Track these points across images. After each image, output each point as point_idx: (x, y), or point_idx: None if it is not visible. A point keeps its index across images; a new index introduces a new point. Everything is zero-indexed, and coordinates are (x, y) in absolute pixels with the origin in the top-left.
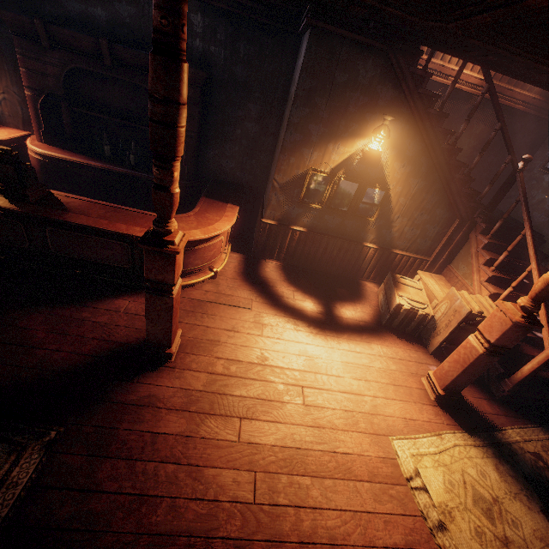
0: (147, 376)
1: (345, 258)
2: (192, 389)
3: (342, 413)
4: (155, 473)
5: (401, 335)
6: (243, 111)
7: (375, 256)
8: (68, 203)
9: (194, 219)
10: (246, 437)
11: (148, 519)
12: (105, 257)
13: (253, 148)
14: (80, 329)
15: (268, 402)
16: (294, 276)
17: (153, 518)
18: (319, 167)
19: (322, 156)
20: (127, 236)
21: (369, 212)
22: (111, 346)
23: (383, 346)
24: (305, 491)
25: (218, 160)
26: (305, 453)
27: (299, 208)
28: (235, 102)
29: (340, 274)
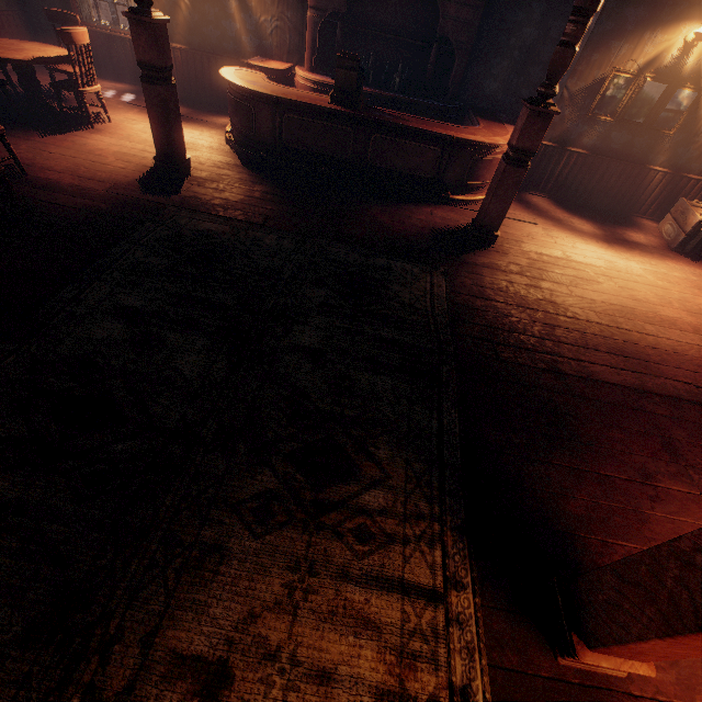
0: (481, 252)
1: (623, 187)
2: (520, 264)
3: (654, 296)
4: (524, 299)
5: (695, 260)
6: (524, 14)
7: (661, 184)
8: (384, 114)
9: (486, 131)
10: (579, 294)
11: (534, 316)
12: (413, 166)
13: (524, 62)
14: (411, 221)
15: (586, 280)
16: (564, 207)
17: (537, 316)
18: (623, 67)
19: (630, 52)
20: (440, 141)
21: (669, 123)
22: (442, 233)
23: (678, 264)
24: (641, 326)
25: (480, 81)
26: (632, 309)
27: (585, 124)
28: (517, 3)
29: (610, 210)
